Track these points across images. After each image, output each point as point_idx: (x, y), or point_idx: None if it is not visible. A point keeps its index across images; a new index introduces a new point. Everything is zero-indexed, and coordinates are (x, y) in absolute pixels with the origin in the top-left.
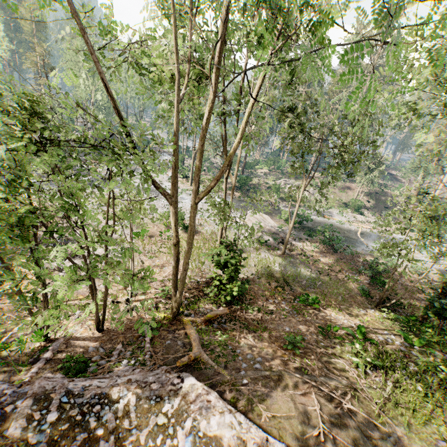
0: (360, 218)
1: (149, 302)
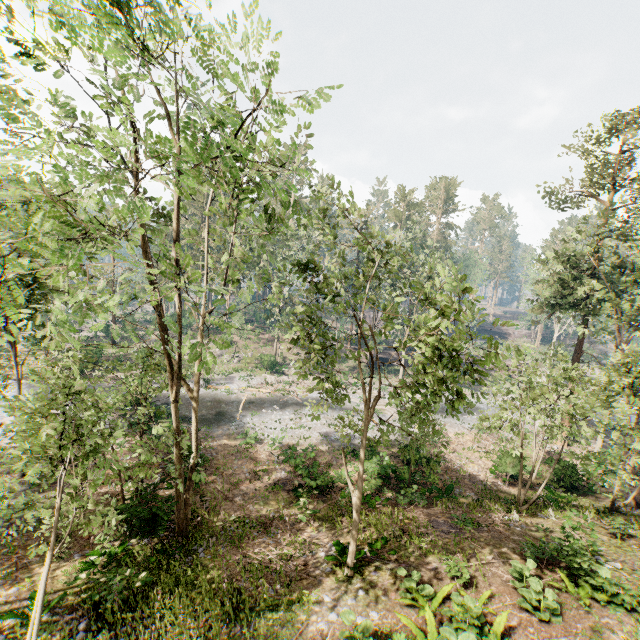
0: (270, 379)
1: None
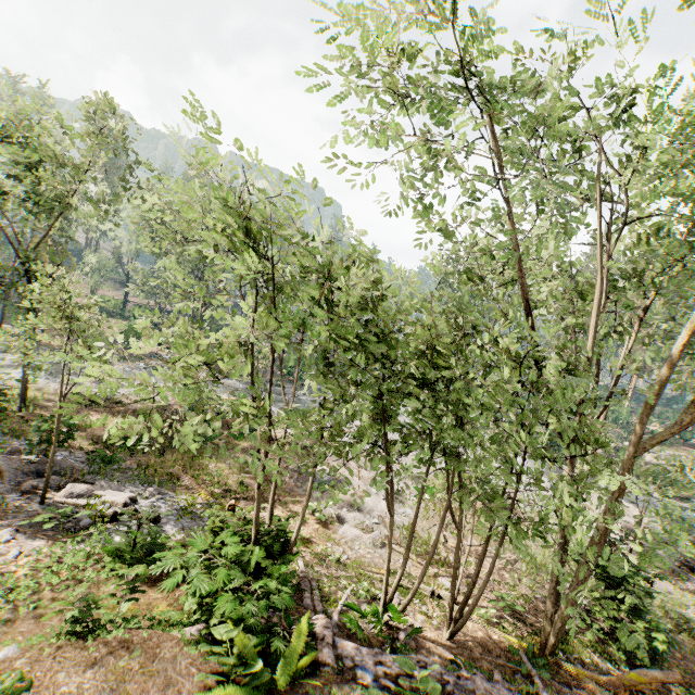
0: None
1: (492, 612)
